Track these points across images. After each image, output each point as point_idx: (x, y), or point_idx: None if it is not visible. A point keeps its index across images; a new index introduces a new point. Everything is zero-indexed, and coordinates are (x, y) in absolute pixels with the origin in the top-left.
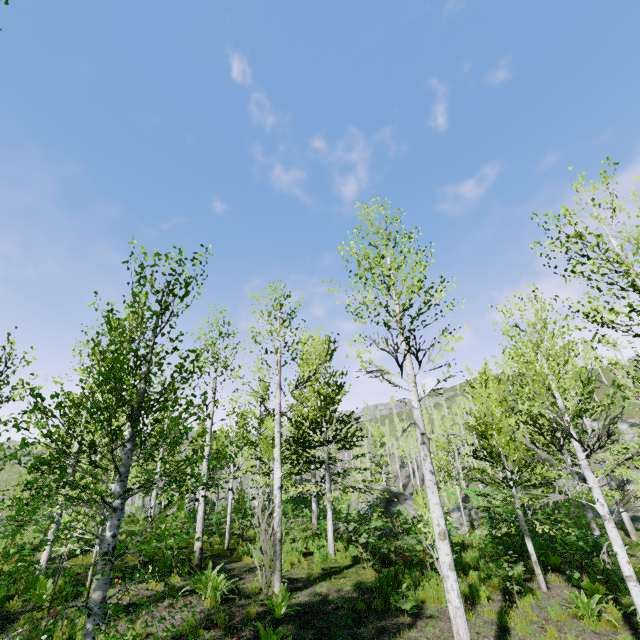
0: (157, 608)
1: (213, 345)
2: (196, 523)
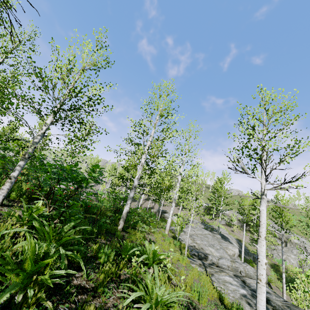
0: None
1: None
2: None
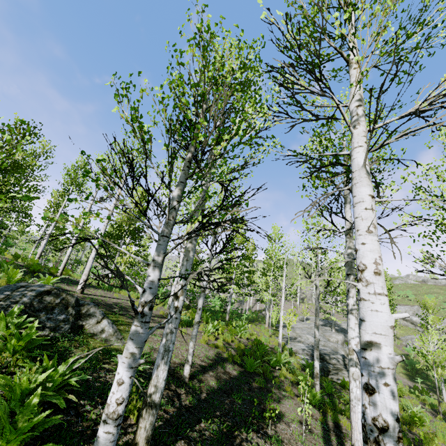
0: (4, 259)
1: (74, 173)
2: (40, 248)
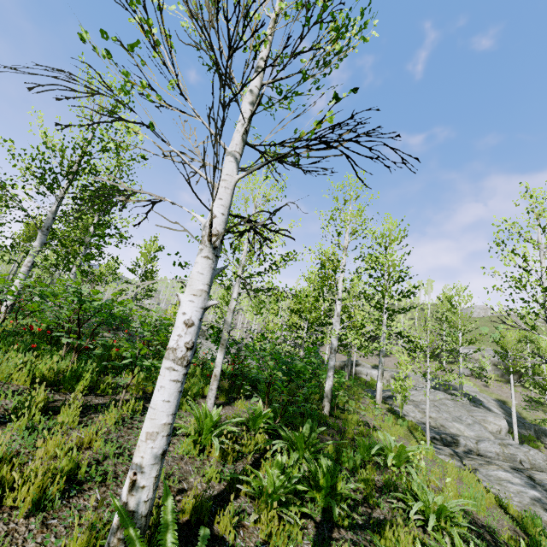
0: None
1: None
2: None
